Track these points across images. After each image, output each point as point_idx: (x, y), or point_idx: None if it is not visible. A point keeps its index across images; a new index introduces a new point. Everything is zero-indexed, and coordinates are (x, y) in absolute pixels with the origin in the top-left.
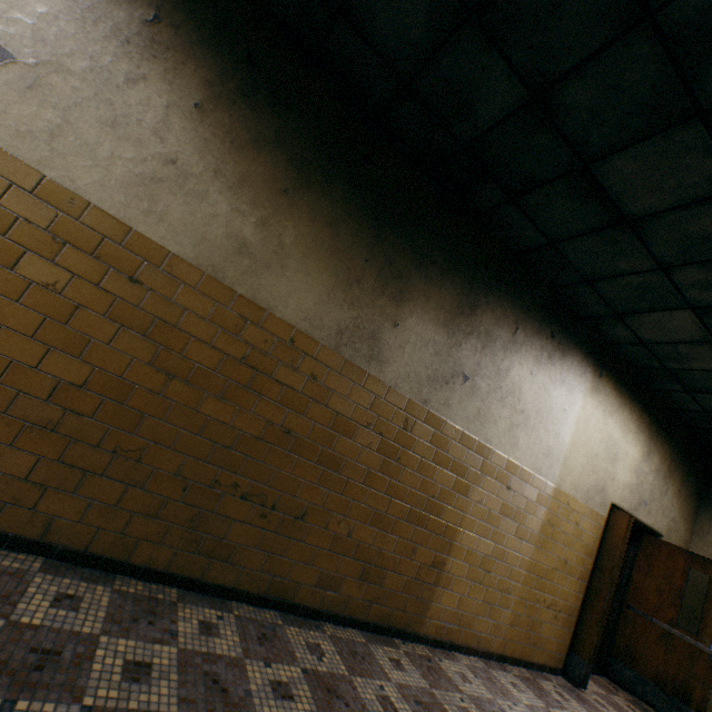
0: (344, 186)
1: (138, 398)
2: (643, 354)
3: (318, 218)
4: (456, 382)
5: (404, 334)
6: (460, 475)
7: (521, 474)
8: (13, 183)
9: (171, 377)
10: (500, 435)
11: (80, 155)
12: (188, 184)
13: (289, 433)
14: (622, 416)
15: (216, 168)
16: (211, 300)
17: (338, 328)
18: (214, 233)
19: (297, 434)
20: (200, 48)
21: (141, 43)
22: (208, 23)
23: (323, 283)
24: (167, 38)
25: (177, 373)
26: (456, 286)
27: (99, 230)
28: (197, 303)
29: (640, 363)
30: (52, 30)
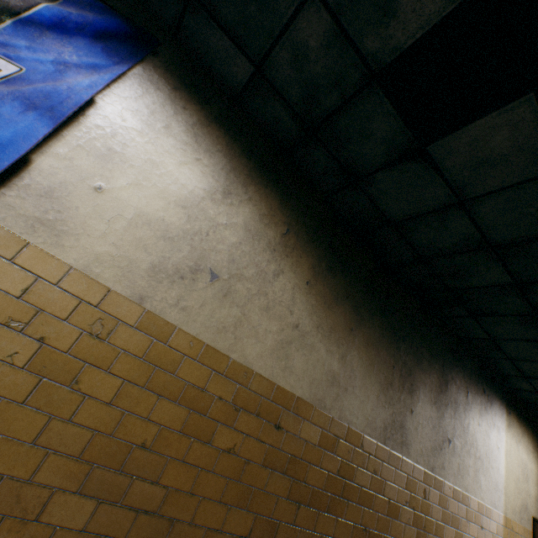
0: (378, 316)
1: (279, 533)
2: (536, 397)
3: (368, 343)
4: (445, 446)
5: (416, 417)
6: (456, 527)
7: (486, 511)
8: (213, 369)
9: (298, 505)
10: (471, 482)
11: (250, 336)
12: (304, 339)
13: (365, 529)
14: (524, 441)
15: (318, 323)
16: (319, 428)
17: (384, 425)
18: (318, 372)
19: (369, 528)
20: (308, 244)
21: (281, 249)
22: (311, 227)
23: (374, 392)
24: (292, 242)
25: (301, 499)
26: (436, 370)
27: (259, 392)
28: (311, 432)
29: (531, 401)
30: (238, 252)
